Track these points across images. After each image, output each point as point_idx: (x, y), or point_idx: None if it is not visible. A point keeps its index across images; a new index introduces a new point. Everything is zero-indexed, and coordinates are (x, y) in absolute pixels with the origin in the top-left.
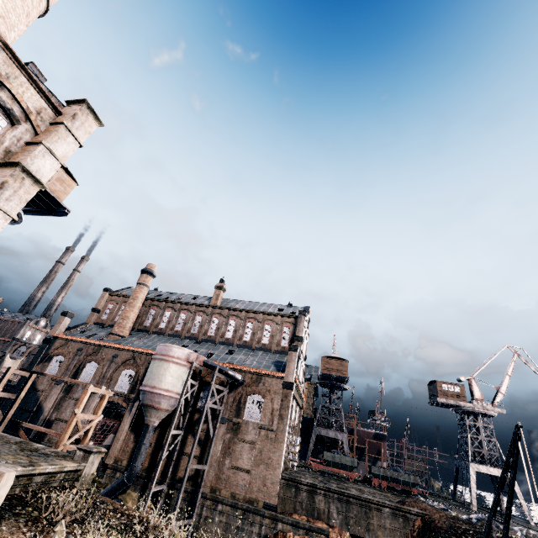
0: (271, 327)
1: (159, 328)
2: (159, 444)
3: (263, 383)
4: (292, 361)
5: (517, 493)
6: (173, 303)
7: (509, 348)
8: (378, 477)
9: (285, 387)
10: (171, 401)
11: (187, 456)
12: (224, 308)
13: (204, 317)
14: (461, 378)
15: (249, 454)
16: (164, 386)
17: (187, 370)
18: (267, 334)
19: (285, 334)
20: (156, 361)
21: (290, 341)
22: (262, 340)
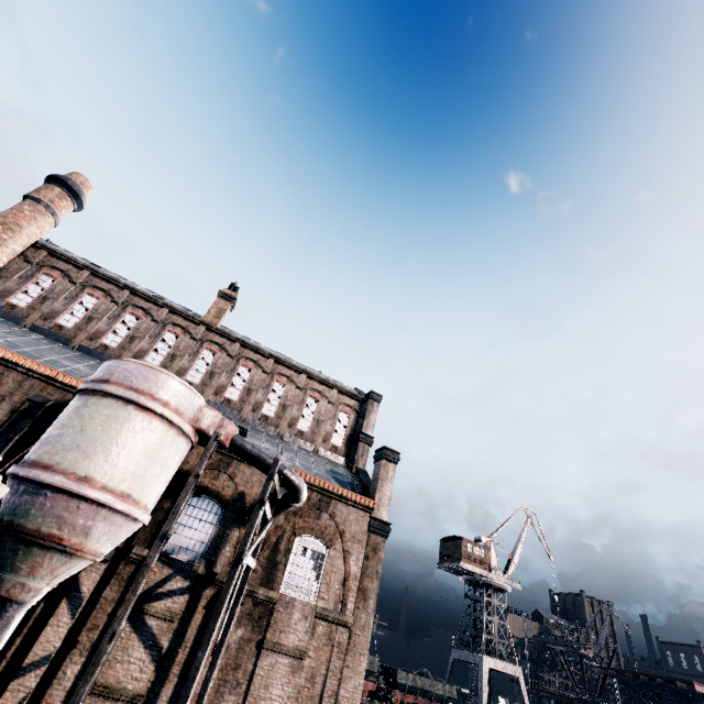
0: (317, 404)
1: (55, 323)
2: (2, 655)
3: (332, 515)
4: (389, 480)
5: (524, 697)
6: (112, 283)
7: (525, 510)
8: (403, 688)
9: (375, 529)
10: (121, 530)
11: (104, 695)
12: (235, 338)
13: (184, 340)
14: (482, 538)
15: (287, 684)
16: (120, 481)
17: (185, 449)
18: (309, 416)
19: (340, 424)
20: (107, 403)
21: (347, 439)
22: (298, 424)
